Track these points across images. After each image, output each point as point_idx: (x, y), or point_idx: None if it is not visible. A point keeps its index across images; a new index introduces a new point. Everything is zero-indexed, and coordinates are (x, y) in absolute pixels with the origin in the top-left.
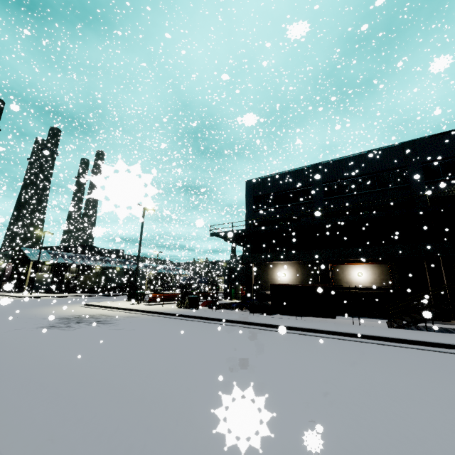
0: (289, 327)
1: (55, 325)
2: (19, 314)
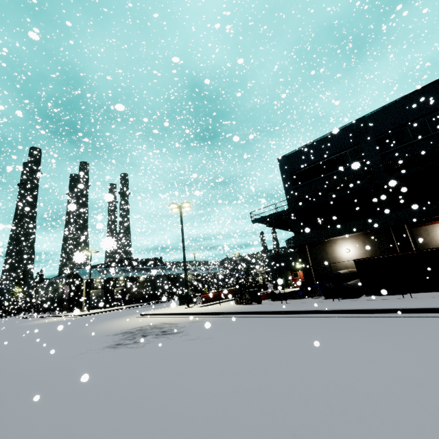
0: (416, 309)
1: (121, 343)
2: (82, 333)
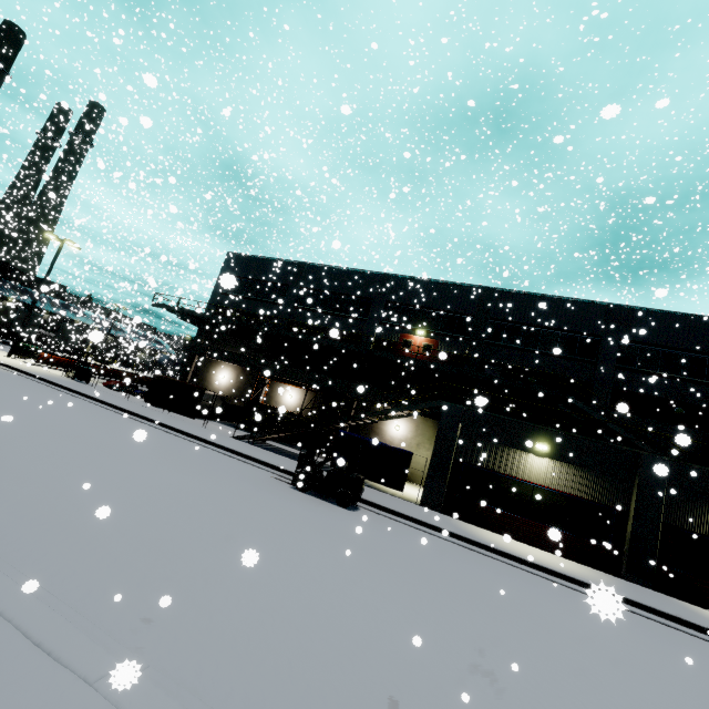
0: (125, 410)
1: None
2: None
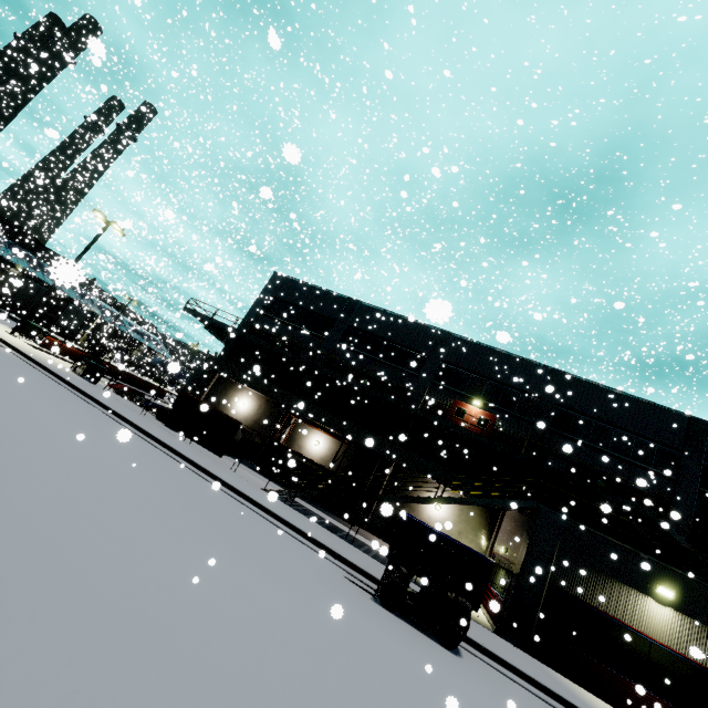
0: (149, 433)
1: None
2: None
